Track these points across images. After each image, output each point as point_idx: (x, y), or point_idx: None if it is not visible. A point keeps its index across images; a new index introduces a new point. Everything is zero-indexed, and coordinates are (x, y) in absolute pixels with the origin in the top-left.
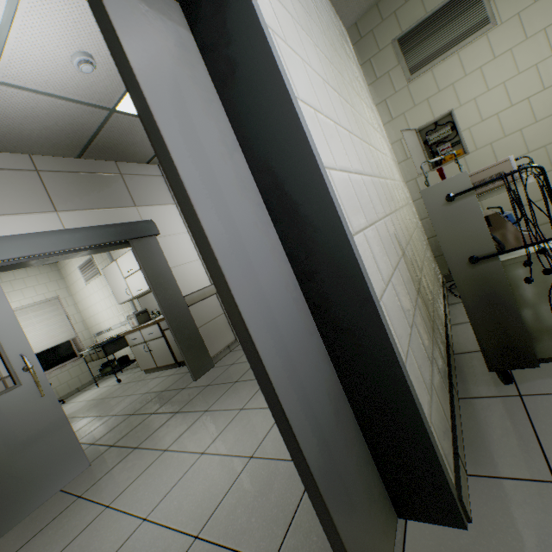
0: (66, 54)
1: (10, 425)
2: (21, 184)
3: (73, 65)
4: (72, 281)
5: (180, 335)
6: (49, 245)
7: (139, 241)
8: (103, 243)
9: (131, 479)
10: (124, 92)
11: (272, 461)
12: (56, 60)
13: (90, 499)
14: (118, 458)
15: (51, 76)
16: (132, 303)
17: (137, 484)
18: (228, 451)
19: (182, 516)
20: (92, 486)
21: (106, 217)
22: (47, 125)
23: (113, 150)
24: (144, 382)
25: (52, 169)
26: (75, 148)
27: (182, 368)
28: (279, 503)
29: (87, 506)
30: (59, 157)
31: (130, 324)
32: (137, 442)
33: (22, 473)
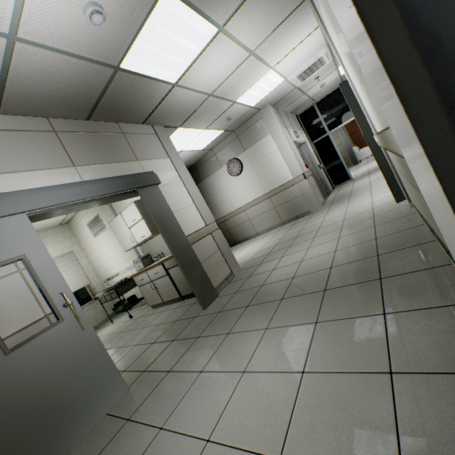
0: (79, 6)
1: (58, 357)
2: (43, 143)
3: (85, 19)
4: (83, 237)
5: (188, 270)
6: (73, 195)
7: (145, 190)
8: (117, 192)
9: (176, 401)
10: (127, 48)
11: (331, 374)
12: (70, 13)
13: (140, 422)
14: (155, 382)
15: (66, 31)
16: (135, 250)
17: (184, 405)
18: (272, 368)
19: (250, 436)
20: (138, 408)
21: (115, 170)
22: (61, 86)
23: (116, 111)
24: (154, 315)
25: (67, 130)
26: (85, 110)
27: (186, 301)
28: (367, 418)
29: (139, 429)
30: (71, 119)
31: (136, 268)
32: (168, 366)
33: (73, 400)
